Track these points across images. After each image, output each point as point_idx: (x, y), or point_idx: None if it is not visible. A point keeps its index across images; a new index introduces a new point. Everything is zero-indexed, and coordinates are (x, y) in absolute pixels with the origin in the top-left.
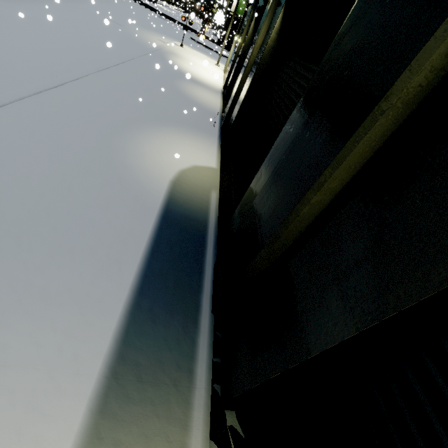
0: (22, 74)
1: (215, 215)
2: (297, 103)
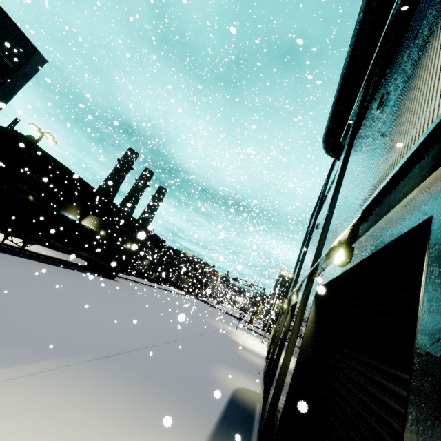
0: (165, 334)
1: (259, 412)
2: None
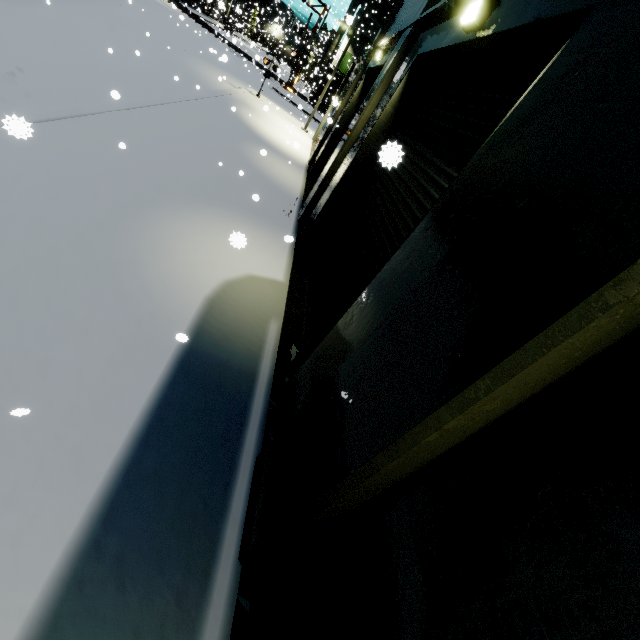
0: None
1: (270, 363)
2: (421, 220)
